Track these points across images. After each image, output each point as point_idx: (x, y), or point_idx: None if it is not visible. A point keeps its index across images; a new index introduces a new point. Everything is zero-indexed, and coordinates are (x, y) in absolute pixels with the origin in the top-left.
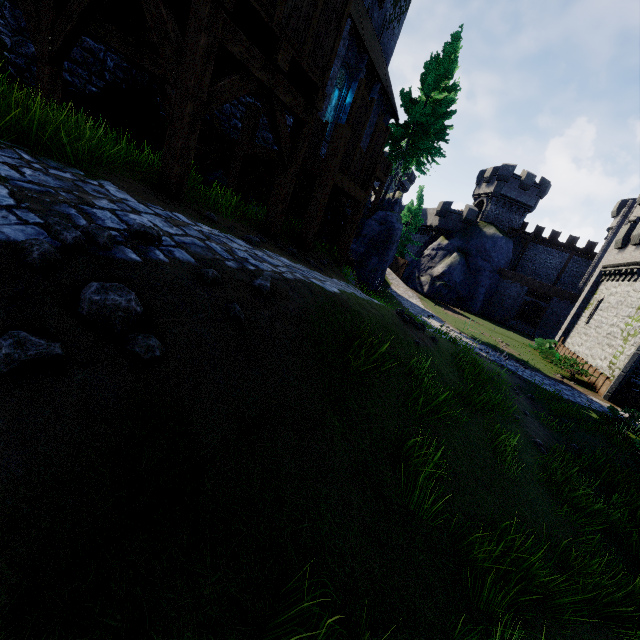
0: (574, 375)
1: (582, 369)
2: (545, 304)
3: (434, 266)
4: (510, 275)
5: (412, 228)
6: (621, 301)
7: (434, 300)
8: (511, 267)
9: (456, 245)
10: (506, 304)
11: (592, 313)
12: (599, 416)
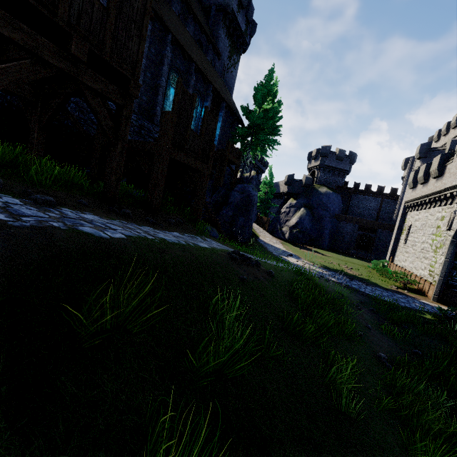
0: (406, 285)
1: (410, 279)
2: (373, 235)
3: (290, 219)
4: (344, 218)
5: (269, 195)
6: (424, 224)
7: (294, 243)
8: (344, 212)
9: (302, 202)
10: (346, 239)
11: (407, 236)
12: (433, 317)
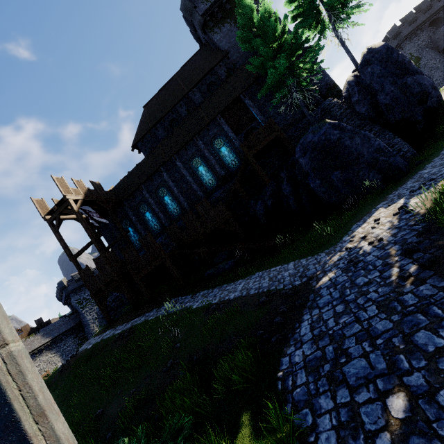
0: None
1: None
2: None
3: None
4: None
5: None
6: None
7: None
8: None
9: None
10: None
11: None
12: None
